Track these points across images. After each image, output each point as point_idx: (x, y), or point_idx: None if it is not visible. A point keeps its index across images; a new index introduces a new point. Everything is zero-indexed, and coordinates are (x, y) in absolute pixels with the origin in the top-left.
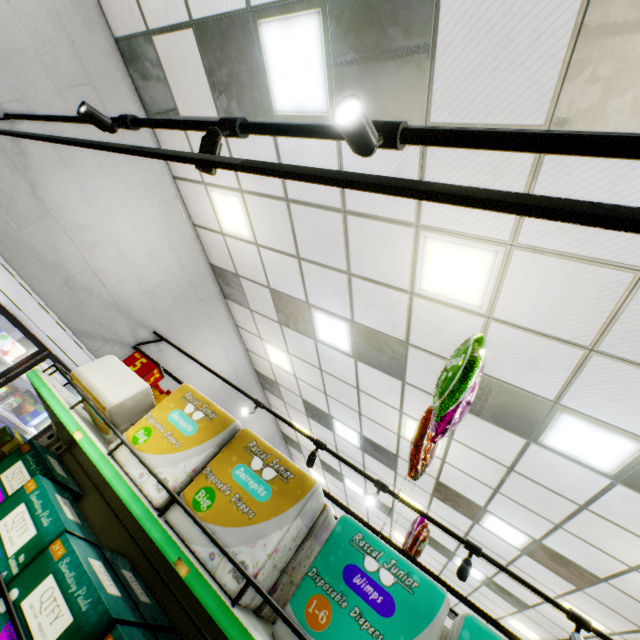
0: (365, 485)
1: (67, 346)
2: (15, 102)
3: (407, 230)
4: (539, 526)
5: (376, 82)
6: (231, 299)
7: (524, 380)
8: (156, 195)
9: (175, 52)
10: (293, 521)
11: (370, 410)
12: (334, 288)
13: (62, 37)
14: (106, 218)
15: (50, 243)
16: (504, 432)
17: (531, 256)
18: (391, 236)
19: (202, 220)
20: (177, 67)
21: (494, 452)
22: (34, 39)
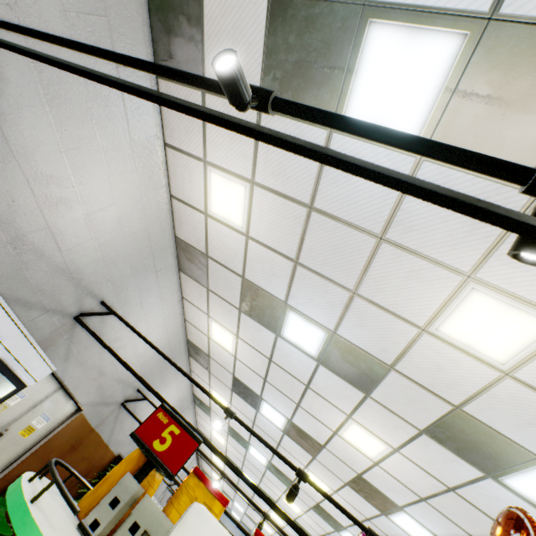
0: (272, 457)
1: (4, 332)
2: (2, 5)
3: (453, 276)
4: (455, 534)
5: (502, 130)
6: (187, 273)
7: (515, 432)
8: (142, 158)
9: (229, 17)
10: None
11: (312, 406)
12: (327, 299)
13: None
14: (82, 173)
15: (4, 191)
16: (462, 462)
17: None
18: (429, 276)
19: (184, 194)
20: (224, 34)
21: (440, 473)
22: None
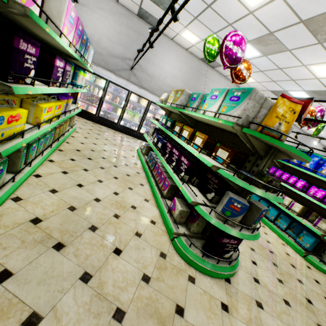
0: None
1: None
2: (133, 56)
3: None
4: None
5: None
6: (214, 67)
7: (324, 7)
8: (170, 50)
9: (146, 6)
10: (182, 96)
11: (294, 75)
12: None
13: (130, 30)
14: (163, 69)
15: (156, 85)
16: None
17: None
18: (225, 0)
19: (186, 46)
20: (149, 9)
21: None
22: (127, 37)
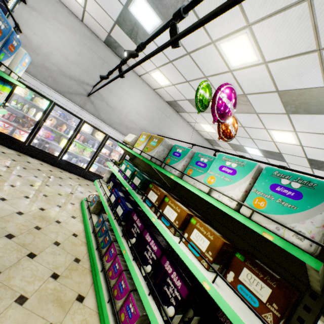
0: None
1: None
2: (93, 82)
3: (211, 46)
4: None
5: (166, 1)
6: (179, 112)
7: (303, 83)
8: (137, 86)
9: (117, 35)
10: (160, 146)
11: (254, 135)
12: None
13: (93, 54)
14: (127, 102)
15: (117, 118)
16: (316, 116)
17: (259, 25)
18: (208, 52)
19: (154, 86)
20: (120, 39)
21: (320, 129)
22: (88, 60)
